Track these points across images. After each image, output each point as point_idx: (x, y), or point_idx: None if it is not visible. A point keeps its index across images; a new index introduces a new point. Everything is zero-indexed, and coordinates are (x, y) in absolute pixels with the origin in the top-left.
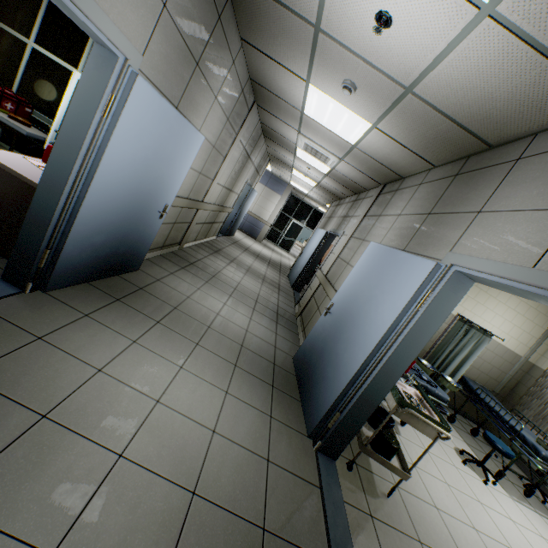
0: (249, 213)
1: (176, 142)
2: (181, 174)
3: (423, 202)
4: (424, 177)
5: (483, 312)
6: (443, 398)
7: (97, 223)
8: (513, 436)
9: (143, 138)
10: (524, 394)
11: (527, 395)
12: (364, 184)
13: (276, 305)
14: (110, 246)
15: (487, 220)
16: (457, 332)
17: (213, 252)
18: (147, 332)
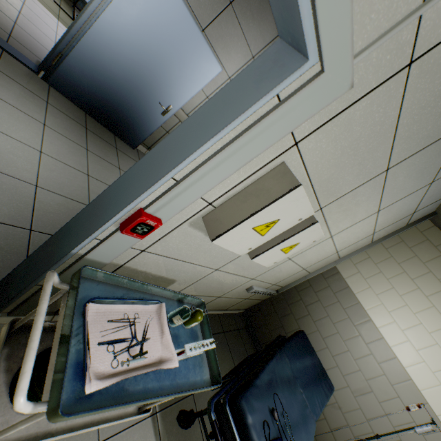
0: None
1: (188, 48)
2: (191, 88)
3: None
4: None
5: None
6: None
7: (99, 61)
8: None
9: (152, 15)
10: None
11: None
12: None
13: None
14: (108, 95)
15: None
16: None
17: None
18: (66, 137)
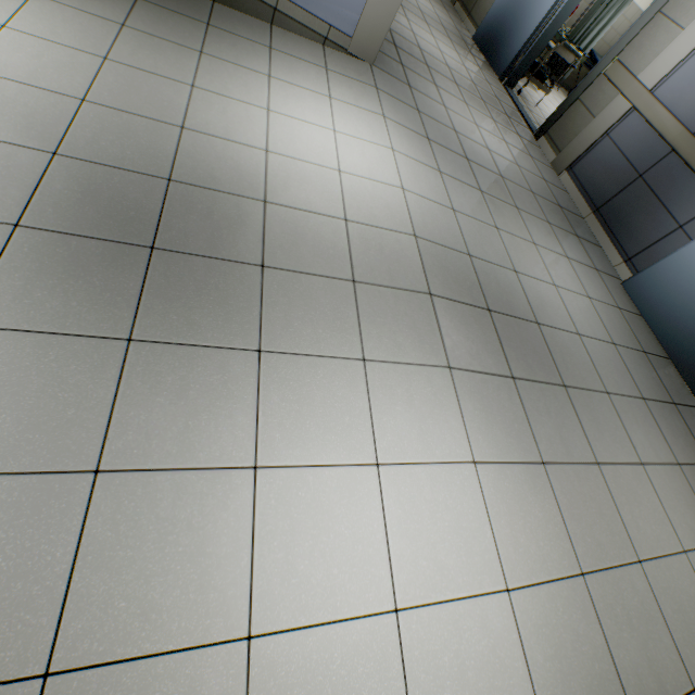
0: None
1: None
2: None
3: None
4: None
5: None
6: None
7: None
8: None
9: None
10: None
11: None
12: None
13: None
14: None
15: None
16: None
17: None
18: (405, 13)
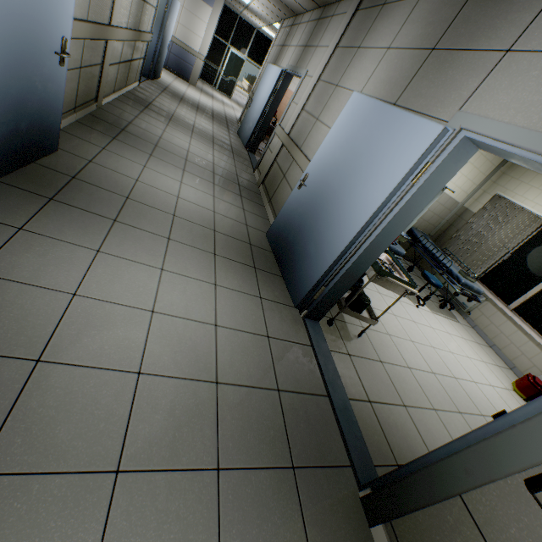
0: (172, 40)
1: None
2: None
3: (425, 29)
4: None
5: None
6: (401, 253)
7: None
8: (443, 271)
9: None
10: (453, 235)
11: (456, 235)
12: None
13: (235, 174)
14: (3, 122)
15: (518, 65)
16: None
17: (143, 108)
18: (108, 236)
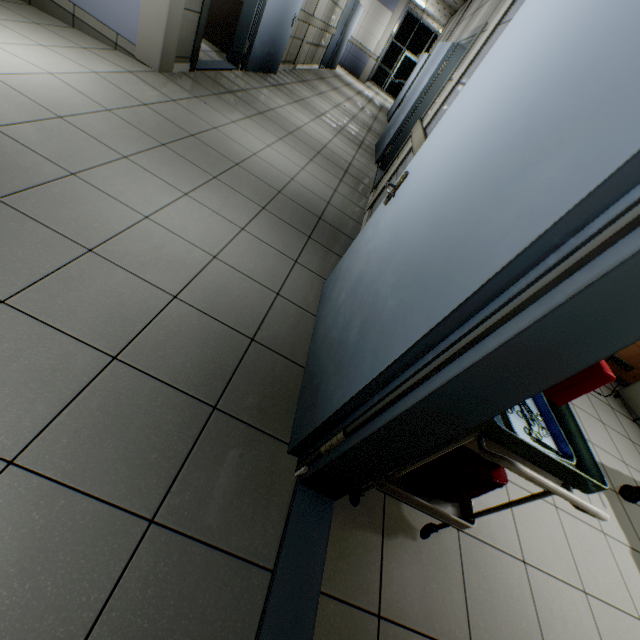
0: (353, 42)
1: None
2: None
3: (479, 2)
4: None
5: None
6: None
7: (267, 26)
8: None
9: None
10: None
11: None
12: None
13: (370, 125)
14: (268, 46)
15: (482, 9)
16: None
17: (318, 79)
18: (293, 104)
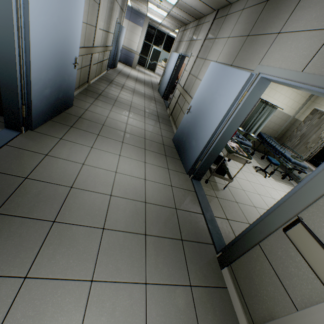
0: (122, 47)
1: (68, 4)
2: (78, 30)
3: (244, 26)
4: (246, 3)
5: (274, 94)
6: (249, 145)
7: (42, 82)
8: (280, 156)
9: (47, 7)
10: (289, 135)
11: (291, 135)
12: (203, 11)
13: (156, 111)
14: (54, 95)
15: (283, 39)
16: (259, 109)
17: (109, 83)
18: (95, 141)
